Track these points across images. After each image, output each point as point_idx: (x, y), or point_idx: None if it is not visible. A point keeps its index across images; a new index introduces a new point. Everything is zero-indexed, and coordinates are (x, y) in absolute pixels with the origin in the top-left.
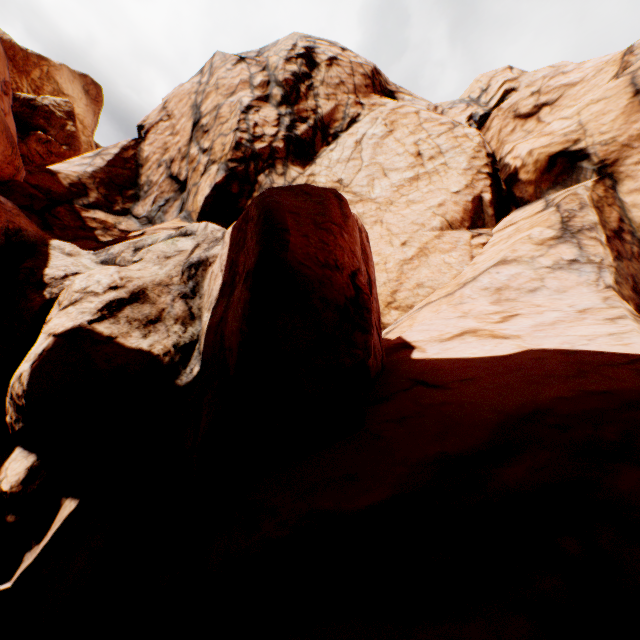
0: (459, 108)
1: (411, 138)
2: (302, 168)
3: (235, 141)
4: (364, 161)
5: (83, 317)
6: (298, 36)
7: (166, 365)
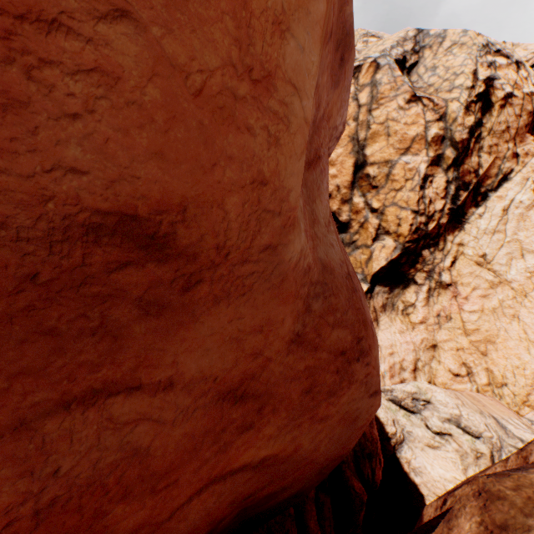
0: None
1: None
2: (452, 233)
3: (415, 227)
4: (507, 236)
5: None
6: (476, 47)
7: None
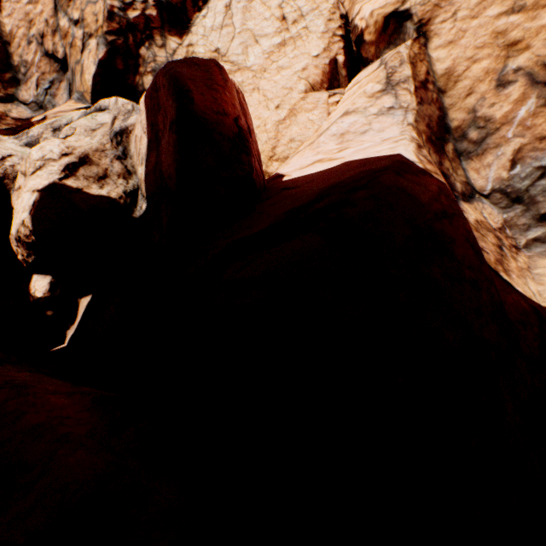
0: None
1: (275, 0)
2: (180, 38)
3: (107, 10)
4: (236, 28)
5: (53, 177)
6: None
7: (123, 205)
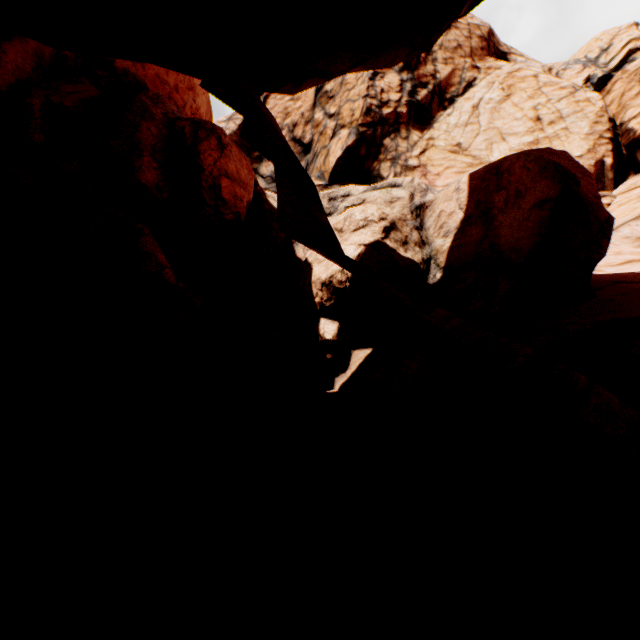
0: (574, 69)
1: (529, 103)
2: (420, 132)
3: (366, 107)
4: (481, 126)
5: (376, 235)
6: None
7: (421, 271)
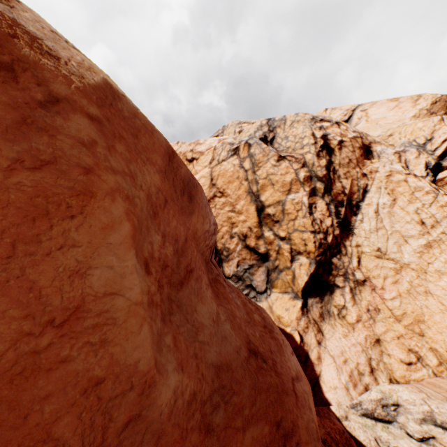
0: (412, 153)
1: (411, 206)
2: (347, 239)
3: (318, 243)
4: (387, 230)
5: None
6: (307, 120)
7: None
